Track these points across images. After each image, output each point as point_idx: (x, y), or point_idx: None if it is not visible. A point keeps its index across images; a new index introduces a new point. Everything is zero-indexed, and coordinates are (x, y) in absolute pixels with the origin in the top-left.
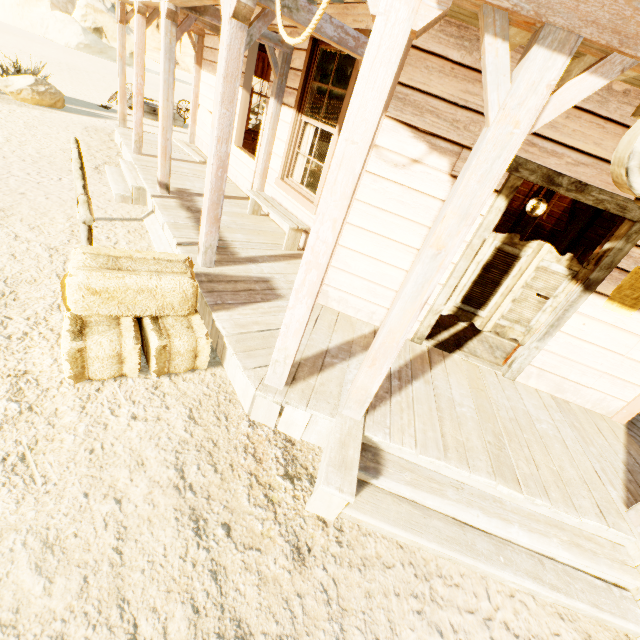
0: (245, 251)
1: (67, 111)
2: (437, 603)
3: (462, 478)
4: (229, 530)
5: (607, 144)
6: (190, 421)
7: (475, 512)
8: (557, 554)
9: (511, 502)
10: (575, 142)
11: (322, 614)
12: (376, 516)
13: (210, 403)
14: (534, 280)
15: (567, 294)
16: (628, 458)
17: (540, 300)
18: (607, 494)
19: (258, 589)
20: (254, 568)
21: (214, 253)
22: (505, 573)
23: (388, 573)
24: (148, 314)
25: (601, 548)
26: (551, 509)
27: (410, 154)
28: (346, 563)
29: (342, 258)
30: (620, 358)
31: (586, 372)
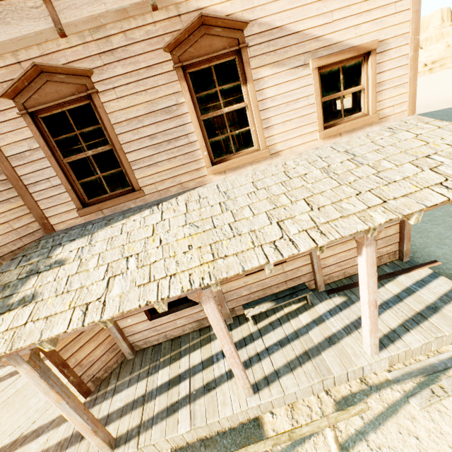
0: None
1: None
2: None
3: None
4: None
5: None
6: None
7: None
8: None
9: None
10: None
11: None
12: None
13: None
14: None
15: None
16: (48, 423)
17: None
18: (3, 440)
19: None
20: None
21: None
22: None
23: None
24: None
25: None
26: None
27: None
28: None
29: None
30: None
31: None
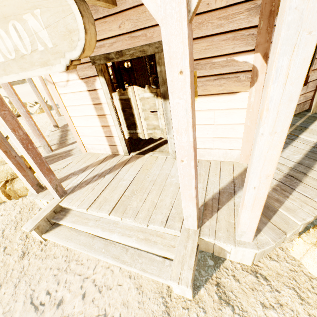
0: (72, 140)
1: (53, 110)
2: (66, 271)
3: (100, 215)
4: (5, 249)
5: (114, 27)
6: (19, 213)
7: (97, 230)
8: (132, 245)
9: (123, 223)
10: (103, 36)
11: (16, 276)
12: (54, 237)
13: (30, 205)
14: (144, 106)
15: (162, 105)
16: (228, 185)
17: (154, 114)
18: None
19: (1, 268)
20: (4, 261)
21: (48, 147)
22: (99, 256)
23: (53, 260)
24: (10, 178)
25: (163, 240)
26: (133, 223)
27: (64, 79)
28: (39, 257)
29: (80, 131)
30: (213, 126)
31: (204, 141)
